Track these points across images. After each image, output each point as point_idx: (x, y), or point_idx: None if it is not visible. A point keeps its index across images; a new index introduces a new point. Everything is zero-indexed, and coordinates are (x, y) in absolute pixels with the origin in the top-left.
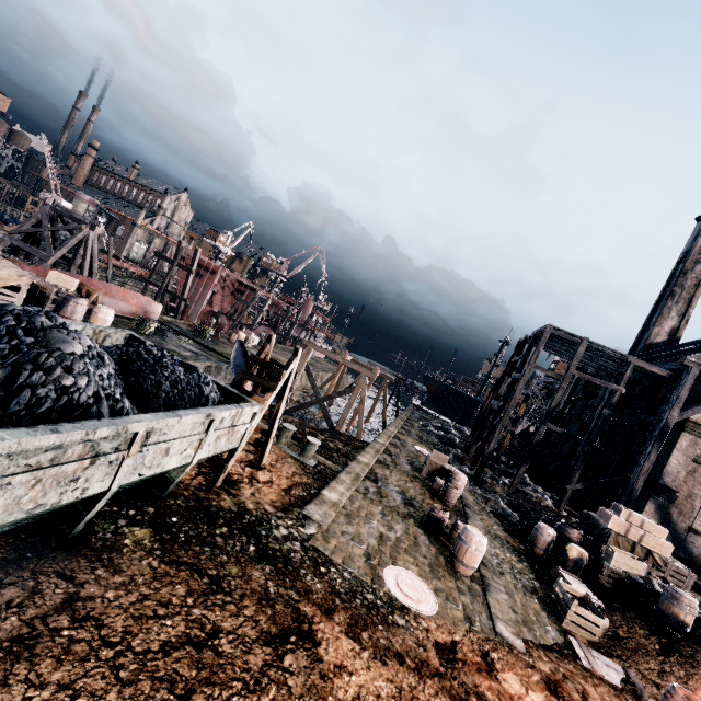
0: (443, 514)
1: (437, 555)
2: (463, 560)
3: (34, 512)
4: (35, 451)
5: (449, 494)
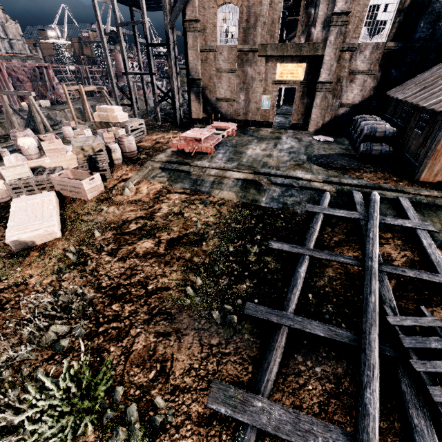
0: None
1: None
2: None
3: None
4: None
5: None
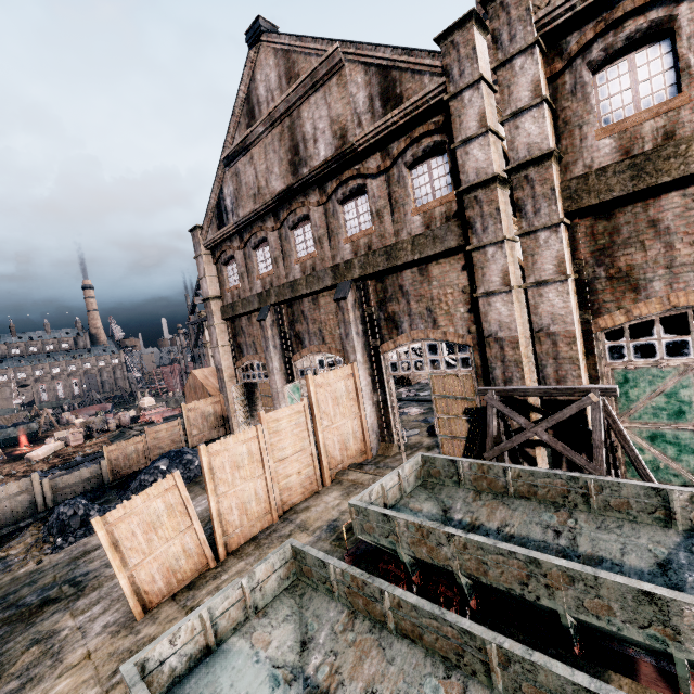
0: None
1: None
2: None
3: None
4: None
5: None
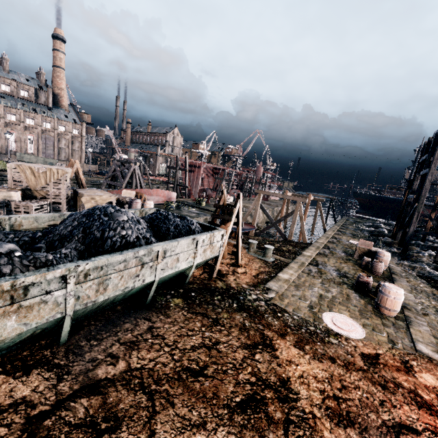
0: (367, 278)
1: (366, 305)
2: (386, 306)
3: (125, 290)
4: (116, 263)
5: (375, 267)
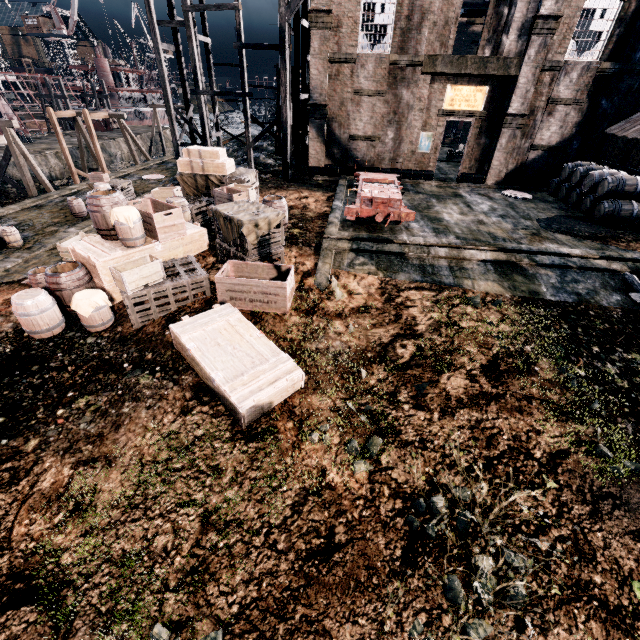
0: None
1: None
2: None
3: None
4: None
5: (70, 207)
